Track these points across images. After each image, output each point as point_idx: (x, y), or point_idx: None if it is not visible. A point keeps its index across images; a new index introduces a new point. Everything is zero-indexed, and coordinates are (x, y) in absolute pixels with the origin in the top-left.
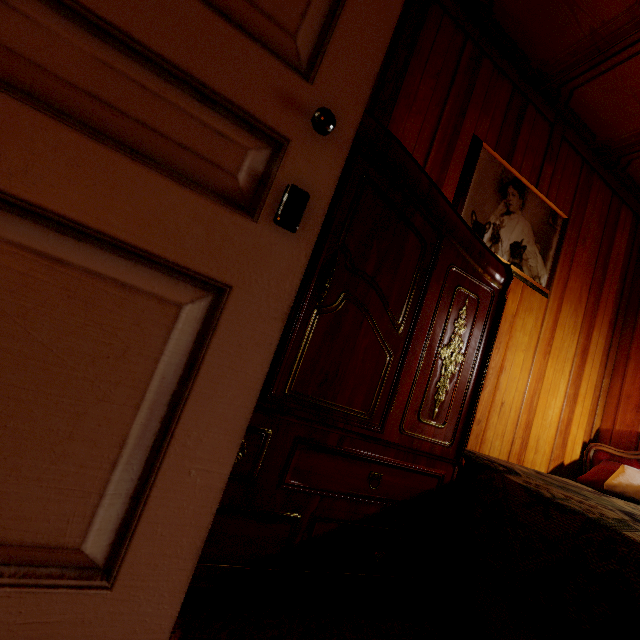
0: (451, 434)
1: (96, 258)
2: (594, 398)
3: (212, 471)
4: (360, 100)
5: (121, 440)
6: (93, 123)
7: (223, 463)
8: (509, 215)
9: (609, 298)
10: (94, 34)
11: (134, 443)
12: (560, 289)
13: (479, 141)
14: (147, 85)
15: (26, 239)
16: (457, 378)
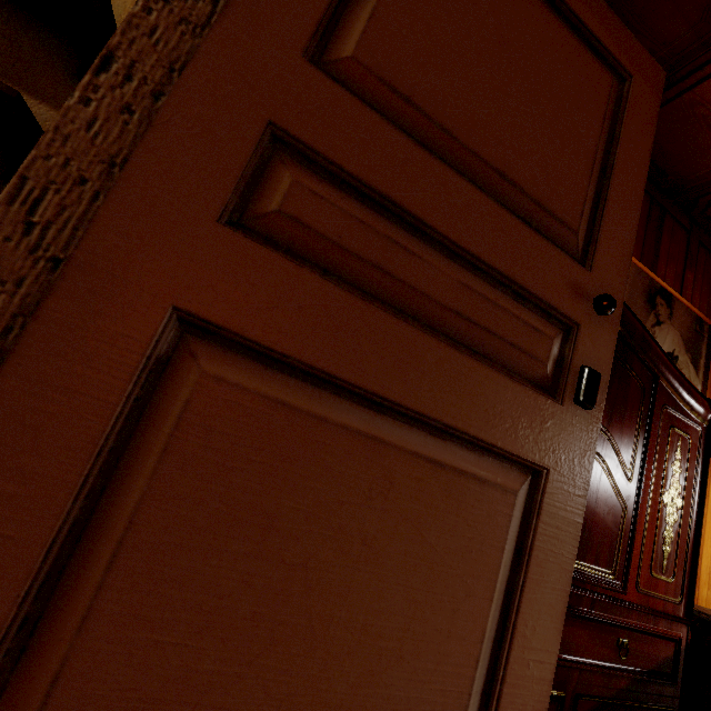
0: (679, 589)
1: (457, 455)
2: None
3: (543, 661)
4: (623, 278)
5: (481, 635)
6: (452, 334)
7: (551, 652)
8: (659, 325)
9: None
10: (450, 258)
11: (487, 636)
12: None
13: None
14: (488, 296)
15: (417, 446)
16: (679, 525)
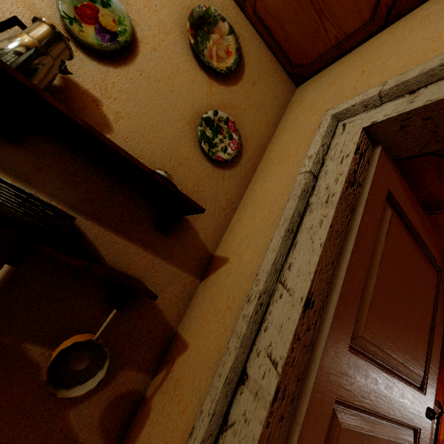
0: None
1: None
2: None
3: None
4: (434, 389)
5: None
6: None
7: None
8: None
9: None
10: (381, 419)
11: None
12: None
13: None
14: (395, 438)
15: None
16: None
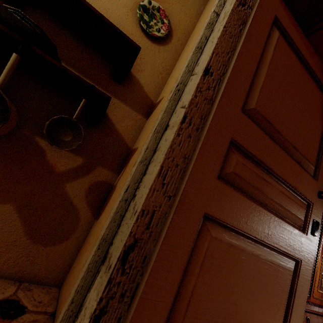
0: None
1: (276, 257)
2: None
3: None
4: None
5: None
6: (275, 210)
7: None
8: None
9: None
10: (276, 180)
11: None
12: None
13: None
14: (288, 195)
15: (266, 256)
16: None
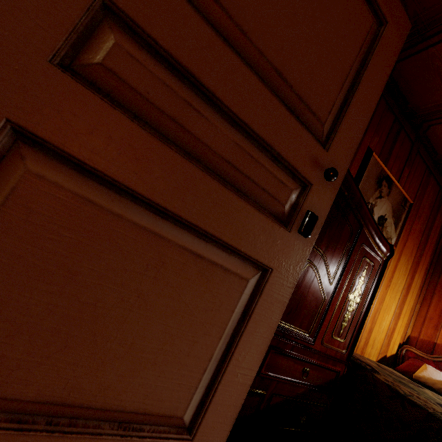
0: (346, 346)
1: (214, 252)
2: (409, 316)
3: (247, 374)
4: (348, 160)
5: (210, 356)
6: (223, 175)
7: (253, 370)
8: (380, 198)
9: (428, 254)
10: (231, 124)
11: (214, 358)
12: (401, 246)
13: (371, 151)
14: (253, 155)
15: (186, 243)
16: (355, 312)
